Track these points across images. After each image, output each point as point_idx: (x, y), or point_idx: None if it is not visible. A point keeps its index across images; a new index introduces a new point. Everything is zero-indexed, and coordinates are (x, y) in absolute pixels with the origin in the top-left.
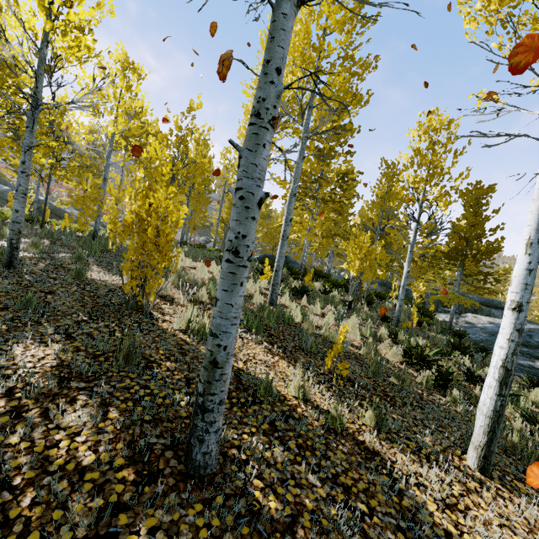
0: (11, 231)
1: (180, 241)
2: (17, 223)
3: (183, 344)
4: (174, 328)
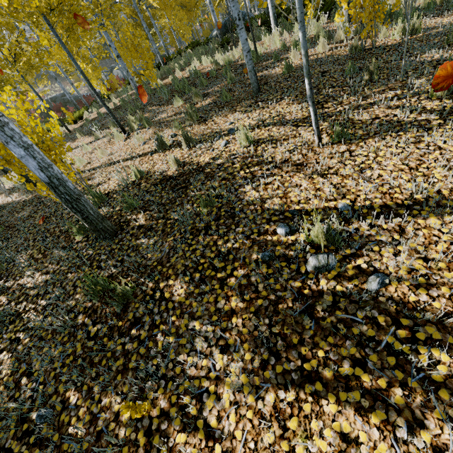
0: (250, 61)
1: (162, 62)
2: (250, 52)
3: (427, 36)
4: (397, 40)
